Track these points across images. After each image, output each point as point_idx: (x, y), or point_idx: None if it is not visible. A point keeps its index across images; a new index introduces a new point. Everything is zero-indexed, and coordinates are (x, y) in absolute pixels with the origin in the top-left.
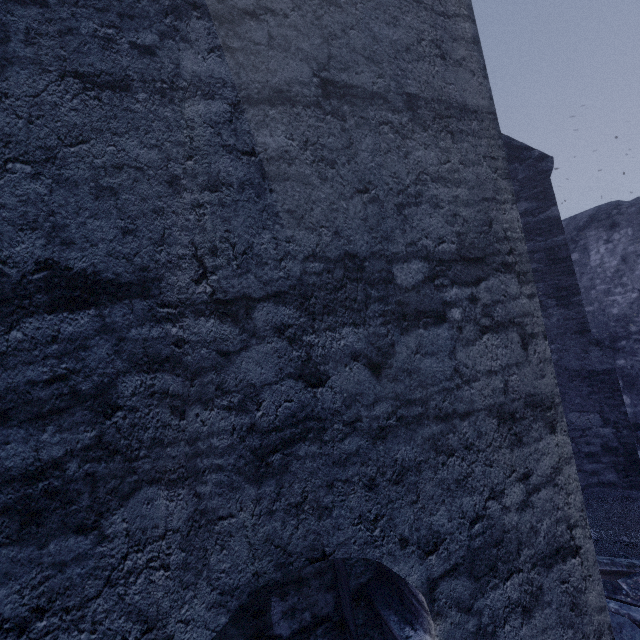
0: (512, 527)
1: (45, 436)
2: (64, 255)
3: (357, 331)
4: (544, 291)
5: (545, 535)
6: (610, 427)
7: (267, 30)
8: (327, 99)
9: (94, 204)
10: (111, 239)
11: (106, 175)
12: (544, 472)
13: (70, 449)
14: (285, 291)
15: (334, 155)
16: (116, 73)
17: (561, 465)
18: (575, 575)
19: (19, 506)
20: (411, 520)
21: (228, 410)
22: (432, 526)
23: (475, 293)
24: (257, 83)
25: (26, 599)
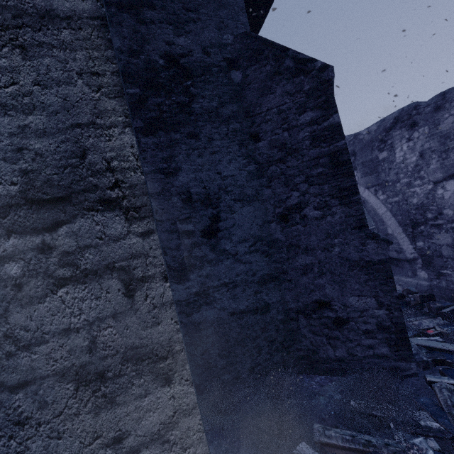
0: None
1: None
2: None
3: None
4: (329, 192)
5: None
6: (384, 309)
7: None
8: None
9: None
10: None
11: None
12: (148, 430)
13: None
14: None
15: None
16: None
17: (177, 418)
18: None
19: None
20: None
21: None
22: None
23: (49, 240)
24: None
25: None
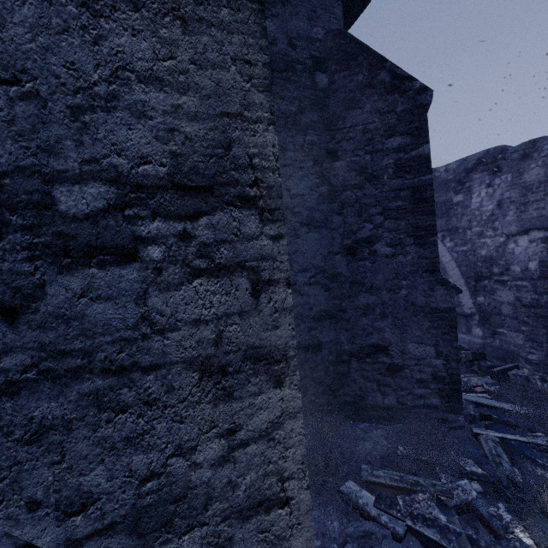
0: (202, 483)
1: None
2: None
3: None
4: (405, 229)
5: (247, 489)
6: (442, 359)
7: None
8: None
9: None
10: None
11: None
12: (258, 427)
13: None
14: None
15: None
16: None
17: (283, 419)
18: (280, 524)
19: None
20: (49, 482)
21: None
22: (81, 486)
23: (190, 229)
24: None
25: None
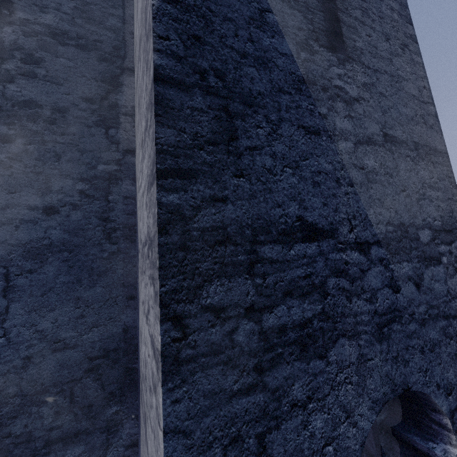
0: None
1: (305, 305)
2: (305, 214)
3: (408, 265)
4: None
5: None
6: None
7: (362, 108)
8: (386, 143)
9: (312, 190)
10: (319, 207)
11: (315, 176)
12: None
13: (314, 313)
14: (380, 240)
15: (391, 171)
16: (315, 127)
17: None
18: None
19: (299, 340)
20: (439, 374)
21: (366, 301)
22: (448, 379)
23: (450, 249)
24: (361, 134)
25: (304, 391)
